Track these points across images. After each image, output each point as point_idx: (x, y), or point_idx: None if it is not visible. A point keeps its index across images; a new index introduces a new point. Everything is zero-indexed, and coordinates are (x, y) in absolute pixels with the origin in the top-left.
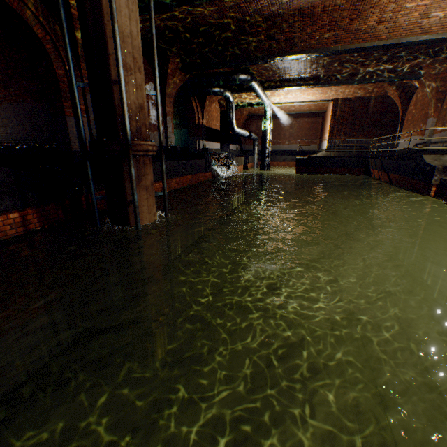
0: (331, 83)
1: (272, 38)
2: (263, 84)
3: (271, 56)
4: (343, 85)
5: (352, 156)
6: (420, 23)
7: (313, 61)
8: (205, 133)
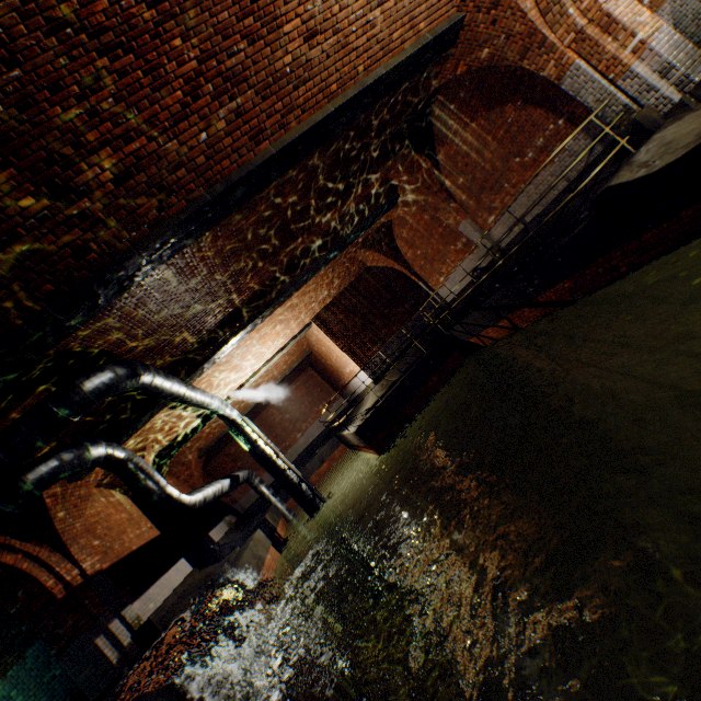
0: (296, 281)
1: (67, 188)
2: (176, 371)
3: (118, 257)
4: (316, 273)
5: (417, 354)
6: (373, 25)
7: (236, 248)
8: (115, 586)
